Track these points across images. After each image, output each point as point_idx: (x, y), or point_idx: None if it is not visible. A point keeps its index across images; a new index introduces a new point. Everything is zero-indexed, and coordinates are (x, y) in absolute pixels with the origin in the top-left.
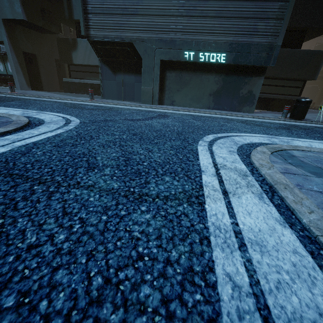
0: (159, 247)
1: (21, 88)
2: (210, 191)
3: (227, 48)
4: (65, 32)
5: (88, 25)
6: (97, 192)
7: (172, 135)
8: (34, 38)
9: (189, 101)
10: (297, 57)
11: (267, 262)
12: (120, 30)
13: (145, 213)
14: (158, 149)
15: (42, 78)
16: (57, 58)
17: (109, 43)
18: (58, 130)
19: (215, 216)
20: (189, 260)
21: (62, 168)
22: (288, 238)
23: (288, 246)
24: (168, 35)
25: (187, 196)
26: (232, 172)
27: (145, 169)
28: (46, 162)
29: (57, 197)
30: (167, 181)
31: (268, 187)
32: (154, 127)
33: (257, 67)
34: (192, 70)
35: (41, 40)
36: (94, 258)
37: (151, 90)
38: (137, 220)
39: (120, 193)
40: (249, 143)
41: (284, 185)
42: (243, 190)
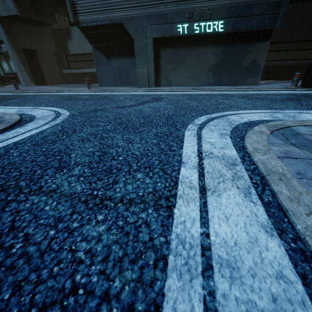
0: (101, 274)
1: (26, 84)
2: (185, 189)
3: (225, 14)
4: (60, 21)
5: (76, 11)
6: (56, 198)
7: (160, 120)
8: (30, 33)
9: (186, 80)
10: (310, 13)
11: (236, 296)
12: (108, 11)
13: (100, 224)
14: (140, 139)
15: (44, 73)
16: (56, 51)
17: (99, 27)
18: (44, 126)
19: (183, 225)
20: (132, 293)
21: (31, 170)
22: (274, 253)
23: (271, 267)
24: (159, 8)
25: (157, 197)
26: (218, 162)
27: (118, 165)
28: (17, 165)
29: (12, 207)
30: (138, 179)
31: (260, 178)
32: (143, 113)
33: (261, 31)
34: (187, 45)
35: (37, 33)
36: (20, 291)
37: (146, 72)
38: (87, 234)
39: (81, 197)
40: (247, 122)
41: (280, 175)
42: (226, 184)
